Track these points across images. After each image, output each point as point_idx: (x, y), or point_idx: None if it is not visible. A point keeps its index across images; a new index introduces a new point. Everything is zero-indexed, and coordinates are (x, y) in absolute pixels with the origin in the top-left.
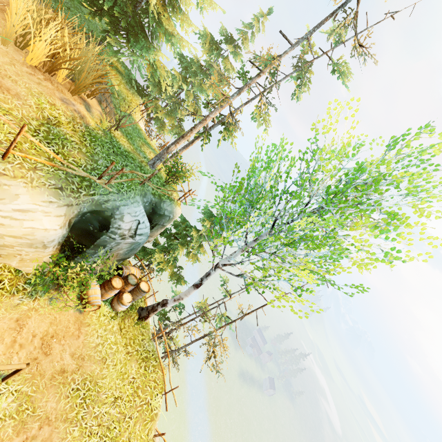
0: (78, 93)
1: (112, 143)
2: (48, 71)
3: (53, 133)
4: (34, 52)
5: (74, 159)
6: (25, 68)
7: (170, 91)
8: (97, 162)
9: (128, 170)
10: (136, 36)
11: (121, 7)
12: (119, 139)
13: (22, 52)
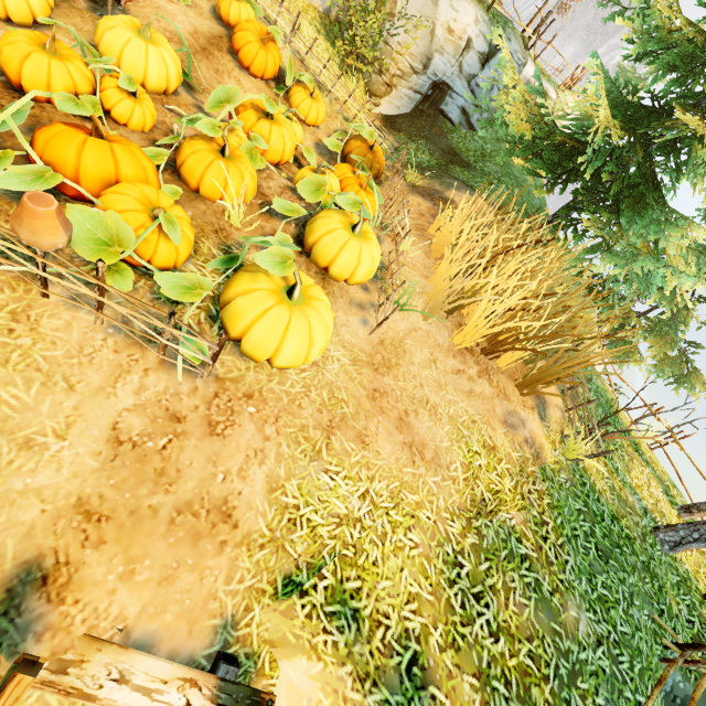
0: (536, 393)
1: (588, 503)
2: (485, 349)
3: (486, 547)
4: (473, 324)
5: (528, 646)
6: (450, 359)
7: (683, 292)
8: (575, 627)
9: (635, 615)
10: (637, 204)
11: (619, 159)
12: (593, 473)
13: (447, 318)
